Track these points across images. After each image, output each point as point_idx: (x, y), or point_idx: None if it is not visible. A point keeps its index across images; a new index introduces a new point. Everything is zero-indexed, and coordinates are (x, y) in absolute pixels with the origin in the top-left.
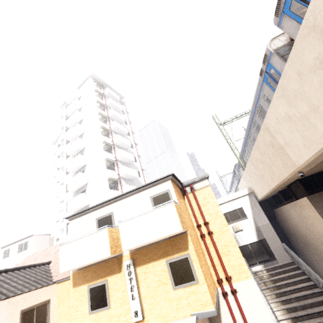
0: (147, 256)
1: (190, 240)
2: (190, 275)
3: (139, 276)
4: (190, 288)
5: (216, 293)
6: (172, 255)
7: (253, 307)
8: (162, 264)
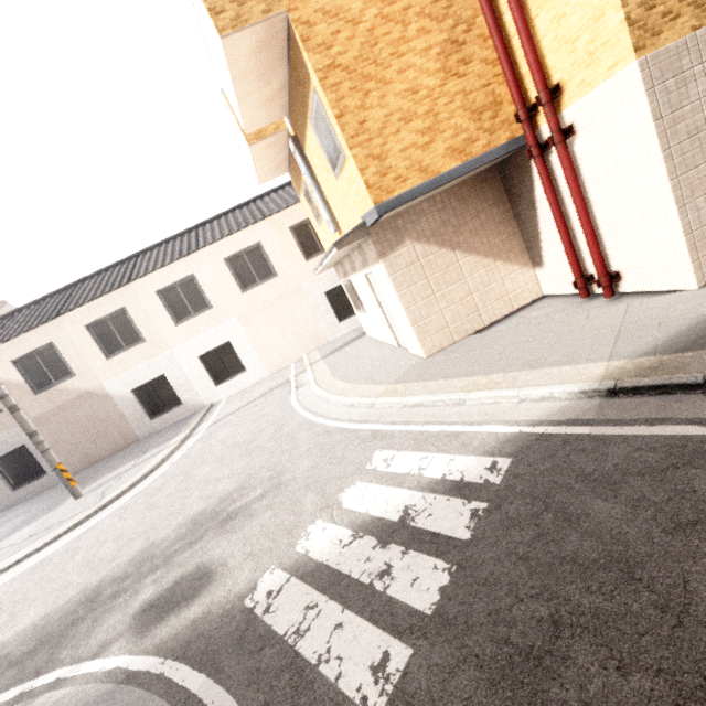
0: (298, 123)
1: (300, 44)
2: (334, 145)
3: (312, 167)
4: (345, 173)
5: (471, 159)
6: (308, 106)
7: (618, 171)
8: (311, 132)
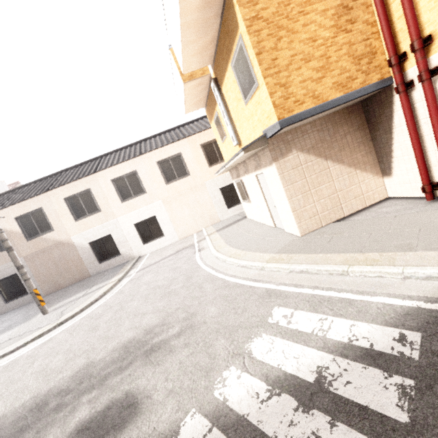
0: (220, 67)
1: (235, 1)
2: (249, 77)
3: (226, 99)
4: (255, 98)
5: (351, 92)
6: (231, 51)
7: None
8: (230, 72)
